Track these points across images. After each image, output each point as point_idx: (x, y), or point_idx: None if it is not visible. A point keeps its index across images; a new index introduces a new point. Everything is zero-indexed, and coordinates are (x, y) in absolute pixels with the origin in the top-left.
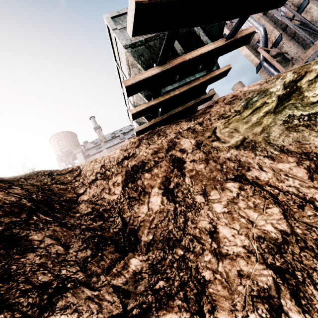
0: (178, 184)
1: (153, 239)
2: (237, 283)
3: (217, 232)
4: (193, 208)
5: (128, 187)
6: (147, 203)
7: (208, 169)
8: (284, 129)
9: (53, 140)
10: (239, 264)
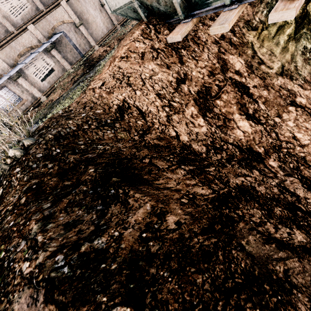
0: (256, 110)
1: (265, 149)
2: None
3: (296, 136)
4: (276, 126)
5: (208, 117)
6: (238, 128)
7: (272, 96)
8: (303, 61)
9: None
10: (310, 146)
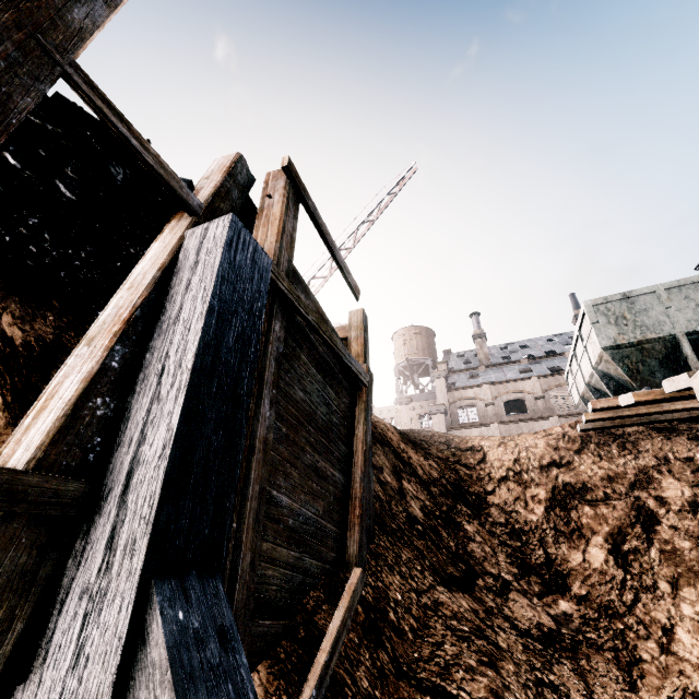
0: (637, 550)
1: (587, 596)
2: (674, 676)
3: (673, 631)
4: (650, 591)
5: (555, 512)
6: (582, 551)
7: (694, 555)
8: None
9: (398, 337)
10: (685, 667)
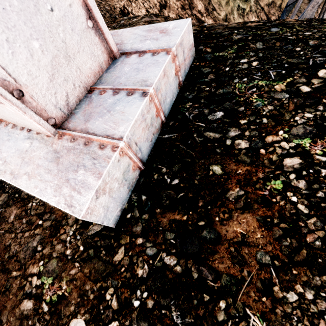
0: None
1: None
2: None
3: None
4: None
5: None
6: None
7: None
8: (237, 15)
9: None
10: None
